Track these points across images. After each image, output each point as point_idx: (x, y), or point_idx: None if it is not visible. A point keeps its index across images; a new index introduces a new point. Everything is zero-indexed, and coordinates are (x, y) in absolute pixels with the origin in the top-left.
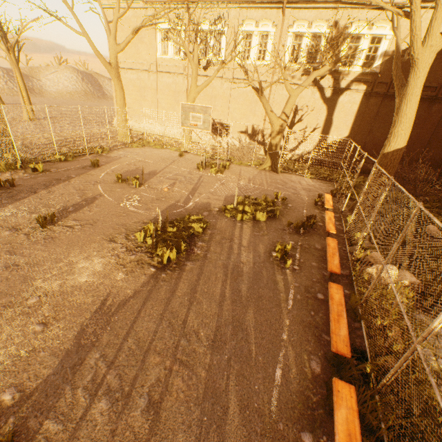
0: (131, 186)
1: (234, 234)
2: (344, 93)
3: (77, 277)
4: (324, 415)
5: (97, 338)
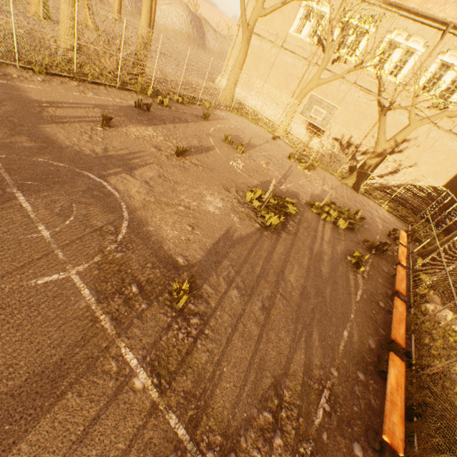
0: (235, 149)
1: (318, 228)
2: None
3: (207, 205)
4: (373, 371)
5: (226, 252)
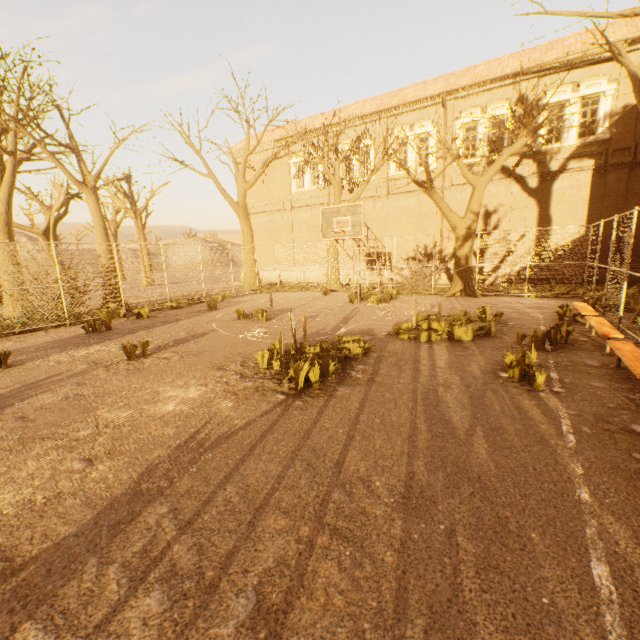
0: (256, 321)
1: (419, 355)
2: (560, 177)
3: (159, 406)
4: None
5: (170, 482)
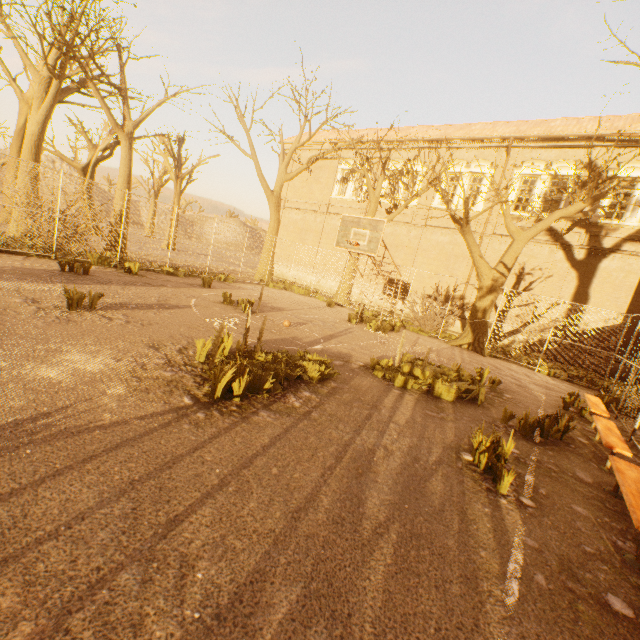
0: (238, 310)
1: (382, 401)
2: (611, 256)
3: (42, 367)
4: None
5: None
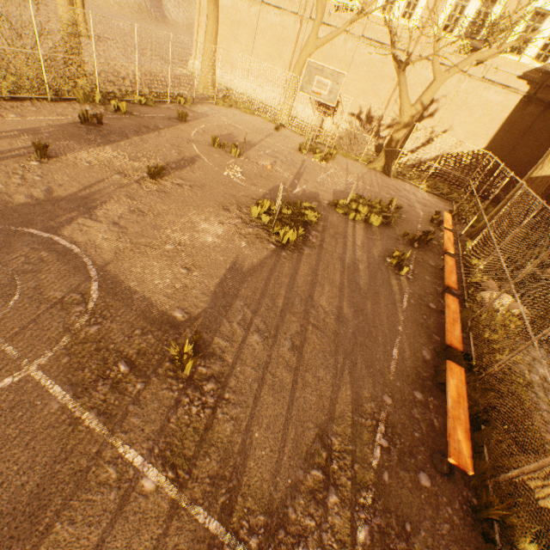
0: (229, 154)
1: (347, 232)
2: (499, 91)
3: (202, 236)
4: (432, 386)
5: (237, 290)
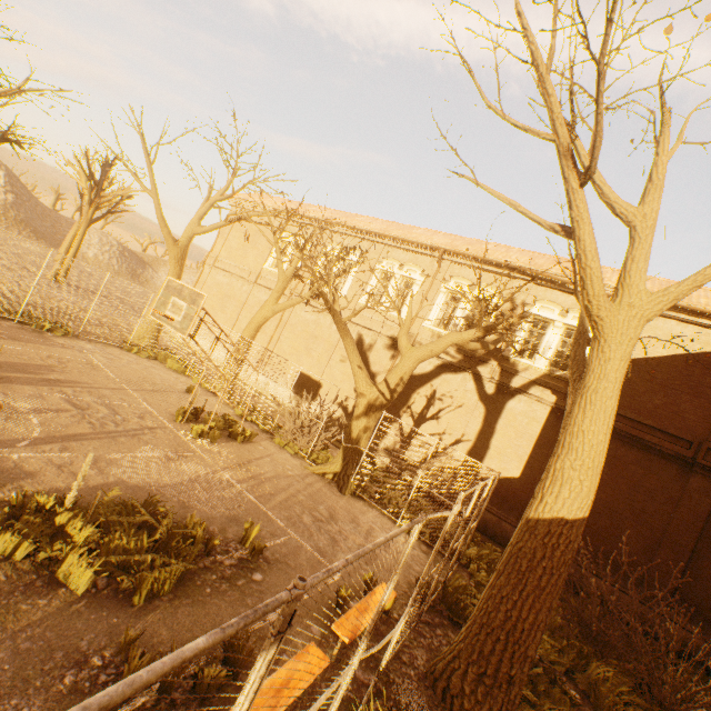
0: None
1: None
2: (518, 397)
3: None
4: None
5: None
